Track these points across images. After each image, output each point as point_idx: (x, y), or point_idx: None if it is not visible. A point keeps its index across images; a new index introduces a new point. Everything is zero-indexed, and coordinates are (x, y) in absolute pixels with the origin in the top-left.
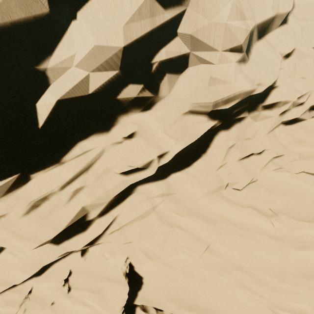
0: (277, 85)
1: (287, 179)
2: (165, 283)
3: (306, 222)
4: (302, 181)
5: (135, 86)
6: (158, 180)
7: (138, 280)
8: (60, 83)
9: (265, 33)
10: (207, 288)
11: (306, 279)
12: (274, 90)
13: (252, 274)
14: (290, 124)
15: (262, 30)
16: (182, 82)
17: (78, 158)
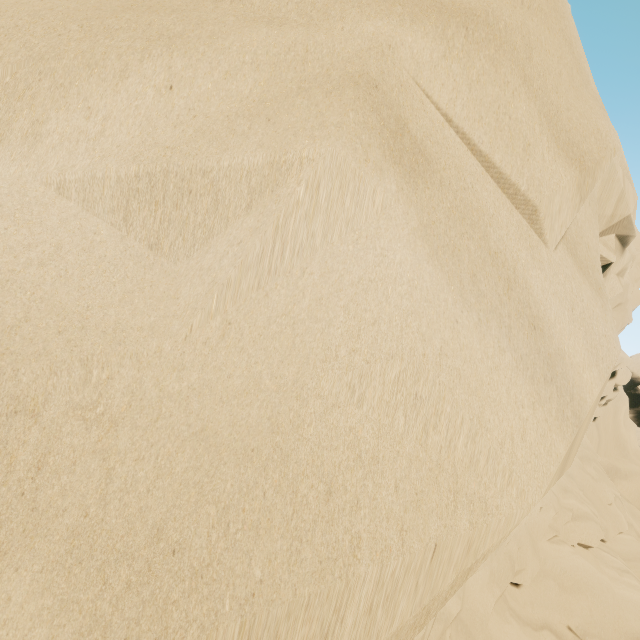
0: None
1: (573, 559)
2: None
3: None
4: (588, 562)
5: None
6: None
7: None
8: None
9: None
10: None
11: None
12: None
13: None
14: None
15: None
16: None
17: None
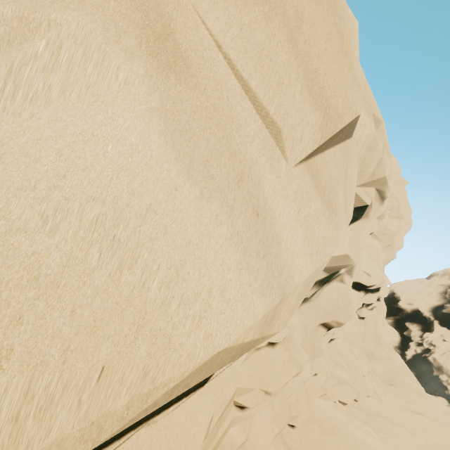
0: None
1: (333, 411)
2: None
3: None
4: (343, 414)
5: (316, 287)
6: None
7: None
8: None
9: None
10: None
11: None
12: None
13: None
14: (328, 342)
15: None
16: (326, 291)
17: (224, 374)
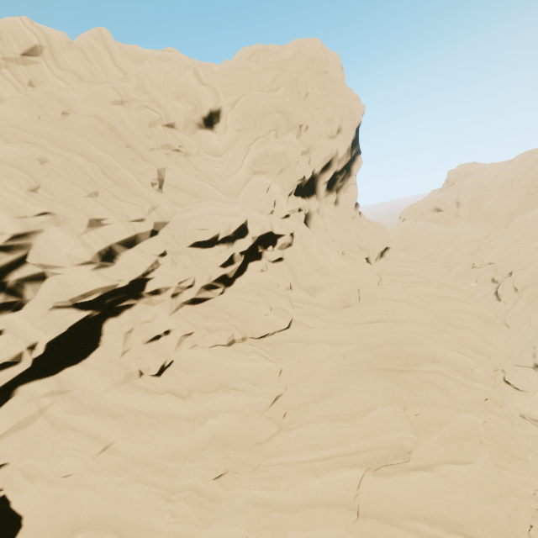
0: (154, 277)
1: (198, 355)
2: (50, 512)
3: (212, 393)
4: (211, 354)
5: None
6: (47, 377)
7: (15, 523)
8: None
9: (135, 244)
10: (95, 494)
11: (204, 452)
12: (150, 280)
13: (154, 464)
14: (198, 304)
15: (130, 243)
16: (45, 287)
17: None
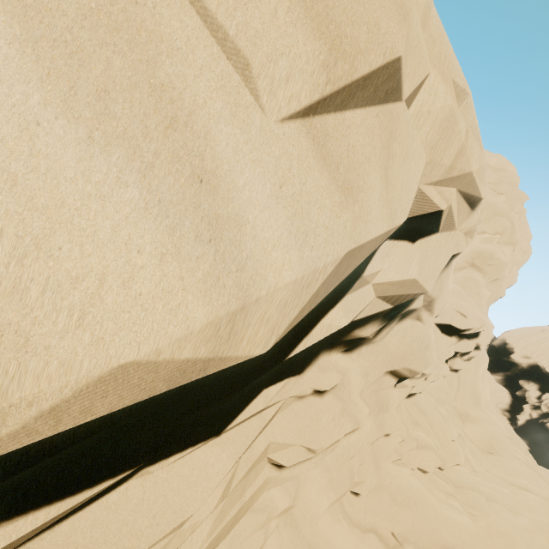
0: None
1: (409, 479)
2: None
3: None
4: (421, 483)
5: (378, 324)
6: None
7: None
8: (355, 299)
9: None
10: None
11: None
12: None
13: None
14: (407, 397)
15: None
16: (397, 331)
17: (249, 424)
